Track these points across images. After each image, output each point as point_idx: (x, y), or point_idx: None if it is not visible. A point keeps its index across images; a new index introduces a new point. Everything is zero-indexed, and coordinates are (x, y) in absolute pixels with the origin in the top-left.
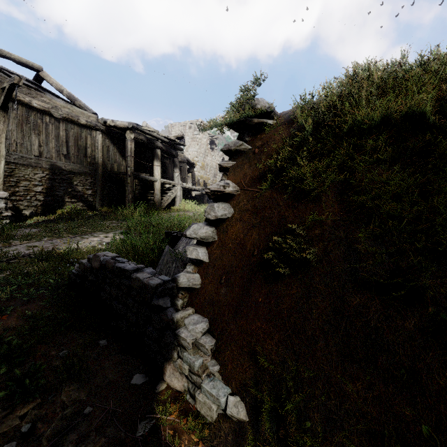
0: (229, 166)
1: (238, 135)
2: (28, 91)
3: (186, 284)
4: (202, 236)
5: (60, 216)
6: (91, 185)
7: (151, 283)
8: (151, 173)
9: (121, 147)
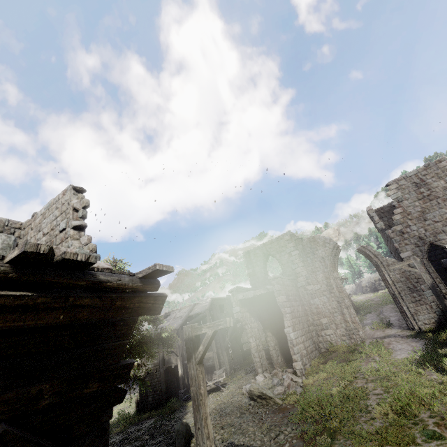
0: None
1: None
2: None
3: None
4: None
5: None
6: None
7: None
8: None
9: None
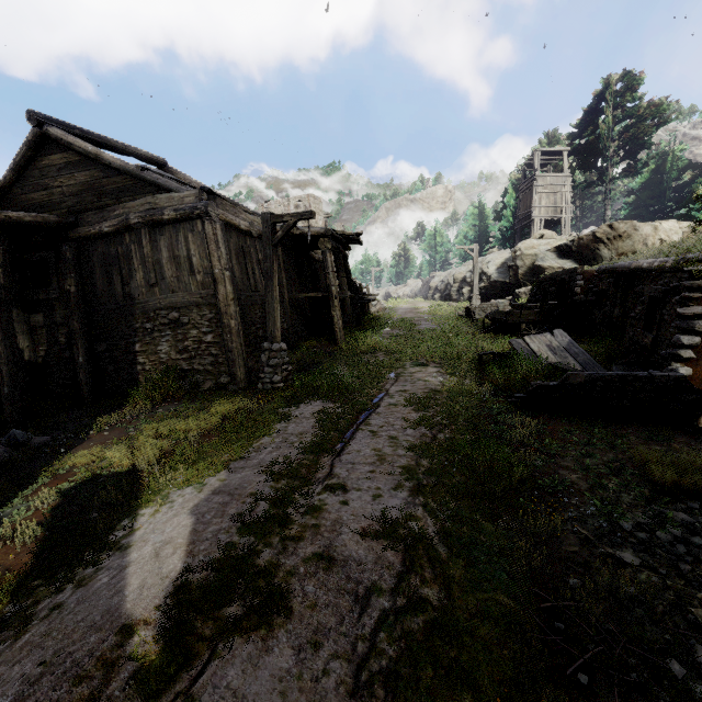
0: (697, 297)
1: (694, 276)
2: (234, 209)
3: (685, 374)
4: (696, 342)
5: (300, 361)
6: (284, 317)
7: (682, 375)
8: (312, 286)
9: (291, 259)
